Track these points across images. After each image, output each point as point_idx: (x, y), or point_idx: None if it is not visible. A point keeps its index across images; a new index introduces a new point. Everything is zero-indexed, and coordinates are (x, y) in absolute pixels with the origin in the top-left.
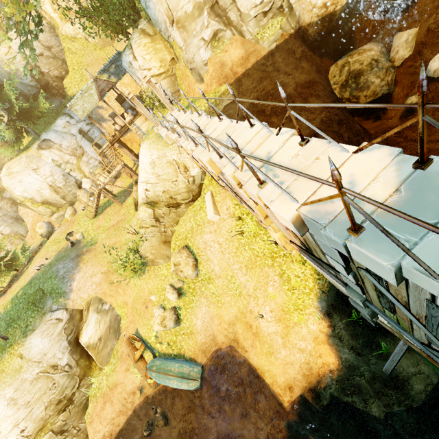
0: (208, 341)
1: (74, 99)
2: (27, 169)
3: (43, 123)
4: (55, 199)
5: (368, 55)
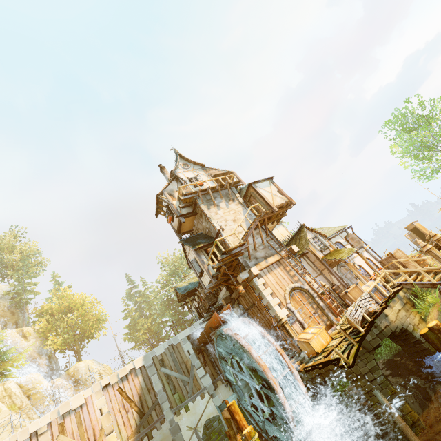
0: None
1: None
2: None
3: None
4: None
5: None
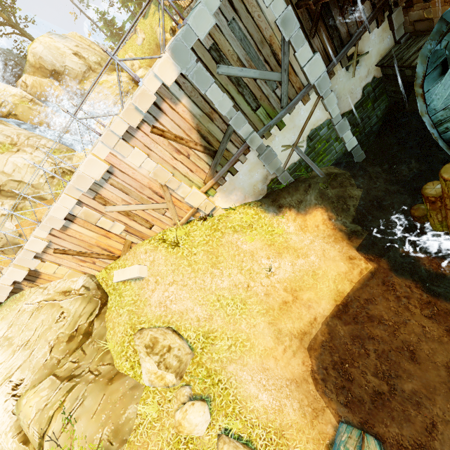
0: (298, 395)
1: None
2: None
3: None
4: None
5: None
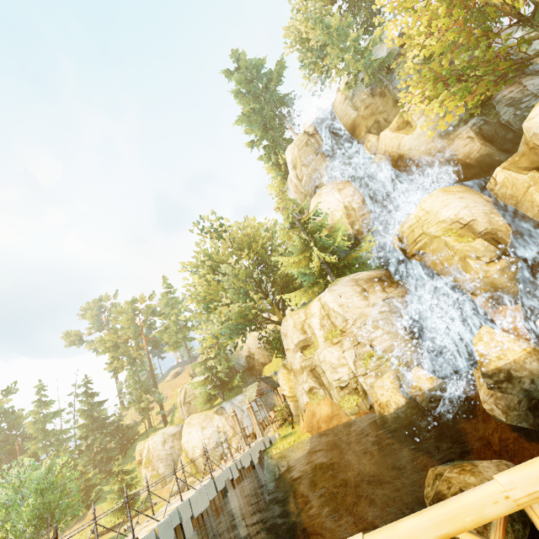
0: None
1: (250, 386)
2: (199, 425)
3: (235, 392)
4: (199, 462)
5: (462, 479)
